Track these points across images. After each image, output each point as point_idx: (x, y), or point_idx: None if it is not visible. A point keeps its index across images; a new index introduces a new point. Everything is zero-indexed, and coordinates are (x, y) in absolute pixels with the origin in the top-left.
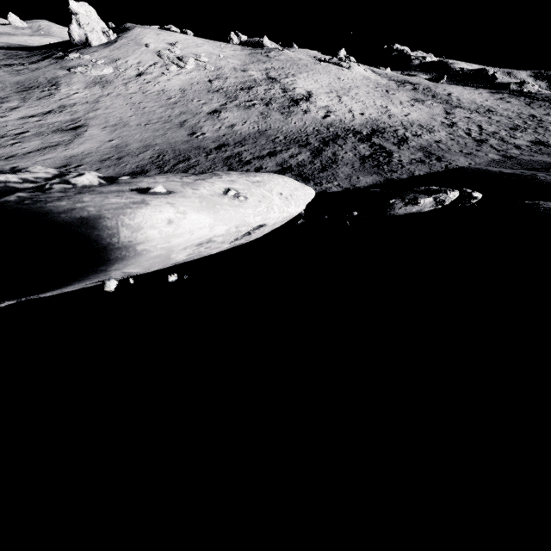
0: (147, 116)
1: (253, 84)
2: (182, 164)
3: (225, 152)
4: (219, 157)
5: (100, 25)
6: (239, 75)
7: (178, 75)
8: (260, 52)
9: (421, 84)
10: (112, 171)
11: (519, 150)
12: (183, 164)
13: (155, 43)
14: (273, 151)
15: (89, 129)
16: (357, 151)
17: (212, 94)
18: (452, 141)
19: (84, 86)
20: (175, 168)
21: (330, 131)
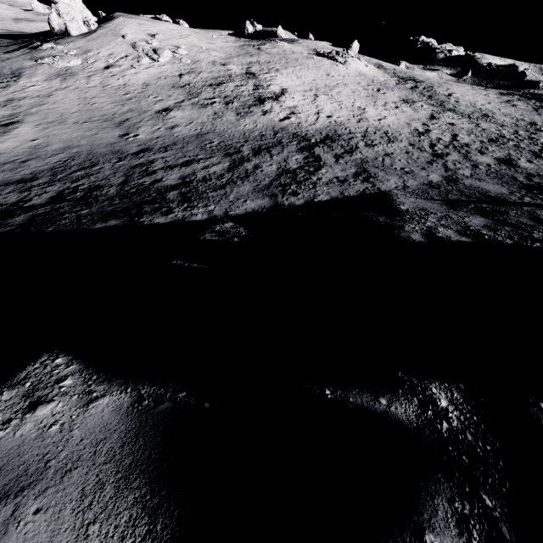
0: (91, 113)
1: (226, 80)
2: (82, 171)
3: (139, 159)
4: (126, 165)
5: (84, 14)
6: (216, 69)
7: (148, 68)
8: (253, 45)
9: (425, 82)
10: (0, 177)
11: (473, 170)
12: (83, 171)
13: (134, 34)
14: (191, 159)
15: (22, 126)
16: (285, 164)
17: (174, 90)
18: (404, 155)
19: (45, 78)
20: (69, 176)
21: (275, 136)
